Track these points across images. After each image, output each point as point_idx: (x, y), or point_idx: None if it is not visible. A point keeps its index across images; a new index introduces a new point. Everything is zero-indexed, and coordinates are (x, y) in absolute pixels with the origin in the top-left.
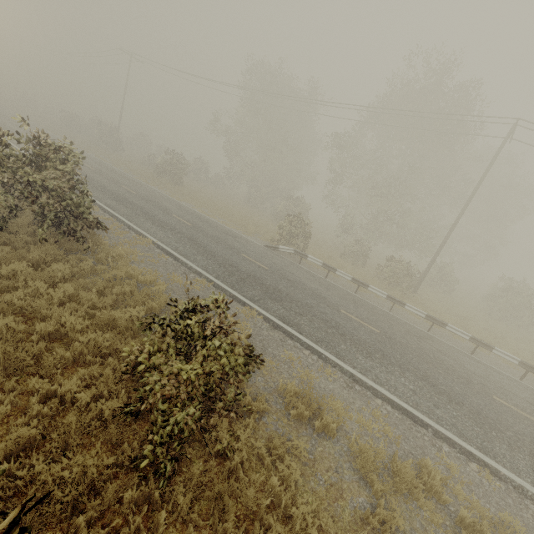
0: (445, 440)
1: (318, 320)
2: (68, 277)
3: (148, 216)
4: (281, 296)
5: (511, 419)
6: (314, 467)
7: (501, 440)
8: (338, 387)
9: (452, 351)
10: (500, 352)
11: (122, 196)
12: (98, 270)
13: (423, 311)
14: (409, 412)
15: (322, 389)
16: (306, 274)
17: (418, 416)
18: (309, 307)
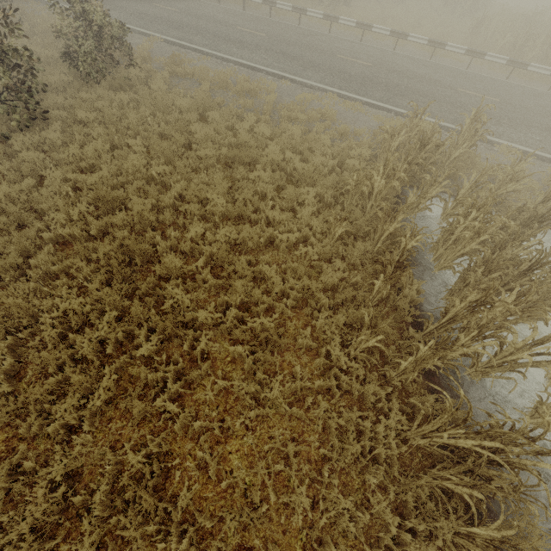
0: (271, 75)
1: (210, 36)
2: None
3: None
4: (183, 26)
5: (337, 63)
6: (178, 86)
7: (313, 71)
8: (210, 65)
9: (335, 40)
10: (377, 29)
11: None
12: (37, 33)
13: (320, 12)
14: (254, 67)
15: (197, 66)
16: (219, 10)
17: (259, 68)
18: (206, 29)
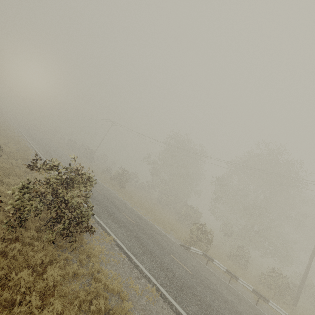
0: None
1: None
2: (56, 284)
3: (109, 213)
4: (214, 313)
5: None
6: None
7: None
8: None
9: None
10: None
11: (94, 195)
12: (78, 274)
13: None
14: None
15: None
16: (217, 280)
17: None
18: None
